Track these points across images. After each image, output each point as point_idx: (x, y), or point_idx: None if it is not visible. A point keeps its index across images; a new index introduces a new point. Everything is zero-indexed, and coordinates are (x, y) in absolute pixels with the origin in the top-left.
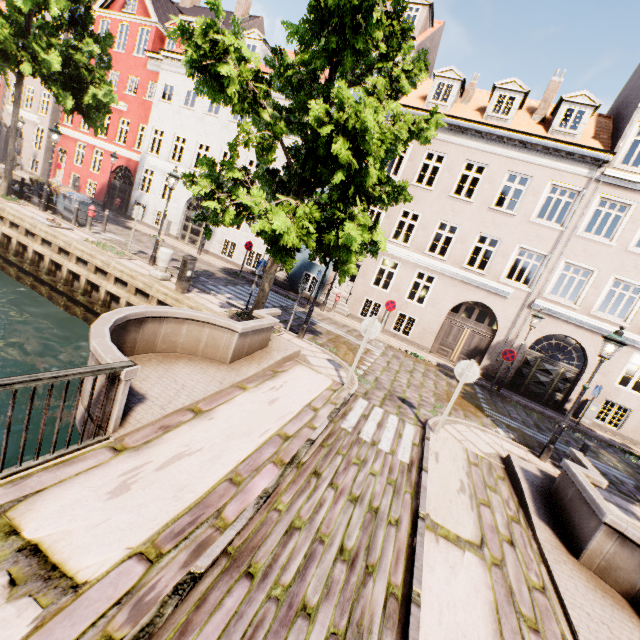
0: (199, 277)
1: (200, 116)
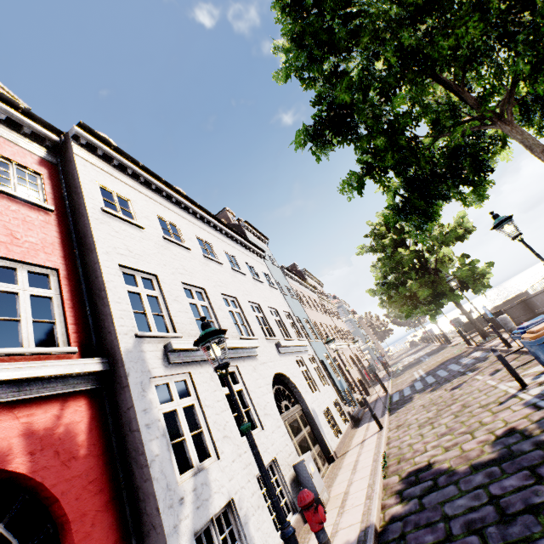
0: (466, 369)
1: (201, 258)
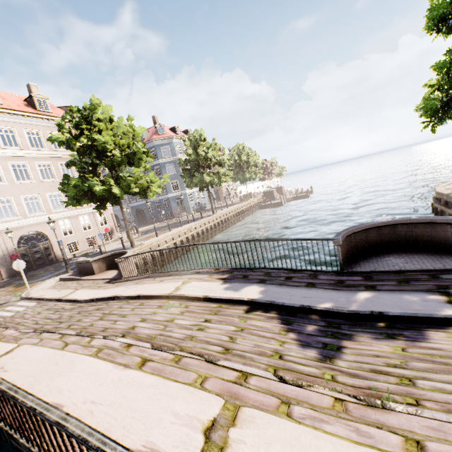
0: None
1: None
